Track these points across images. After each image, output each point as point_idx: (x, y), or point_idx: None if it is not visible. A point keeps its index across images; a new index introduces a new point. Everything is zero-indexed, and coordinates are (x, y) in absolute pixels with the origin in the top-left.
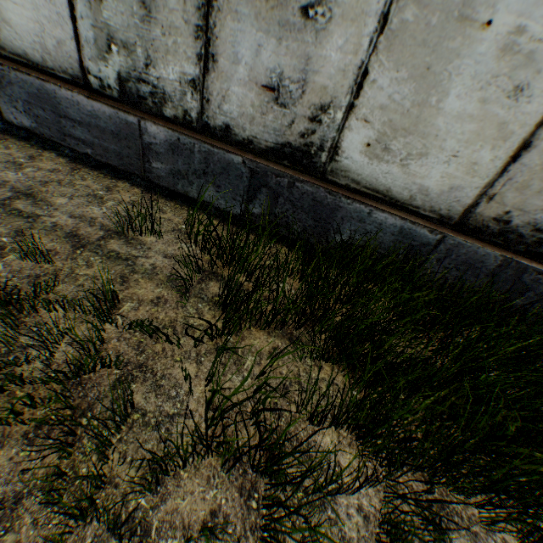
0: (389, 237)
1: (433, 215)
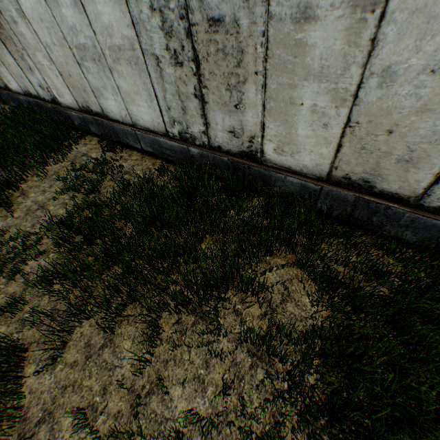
0: (27, 103)
1: (24, 94)
